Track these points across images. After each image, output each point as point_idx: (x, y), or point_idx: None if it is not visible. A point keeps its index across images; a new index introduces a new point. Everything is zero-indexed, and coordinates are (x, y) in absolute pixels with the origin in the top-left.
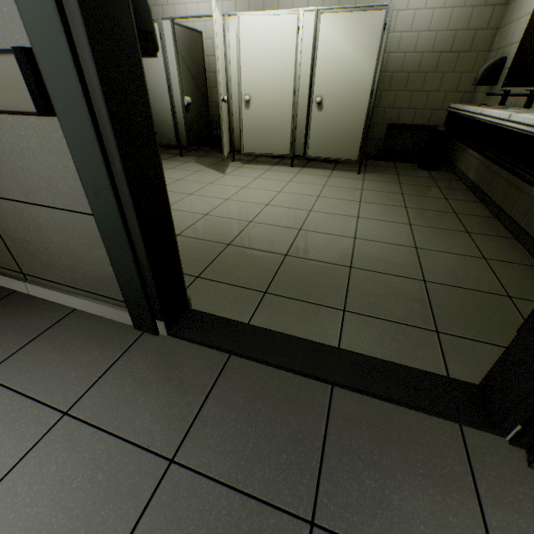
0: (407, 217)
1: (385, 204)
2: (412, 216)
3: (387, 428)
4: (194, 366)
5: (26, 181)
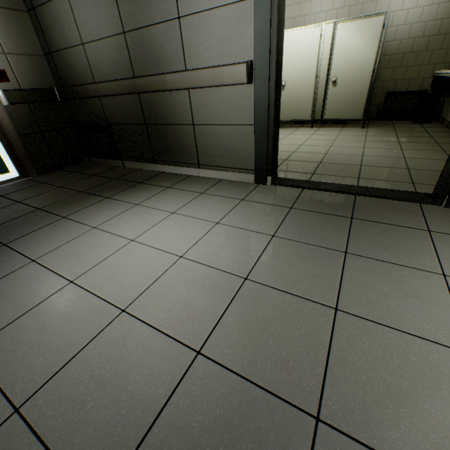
0: (399, 146)
1: (383, 141)
2: (403, 146)
3: (383, 204)
4: (288, 191)
5: (223, 114)
